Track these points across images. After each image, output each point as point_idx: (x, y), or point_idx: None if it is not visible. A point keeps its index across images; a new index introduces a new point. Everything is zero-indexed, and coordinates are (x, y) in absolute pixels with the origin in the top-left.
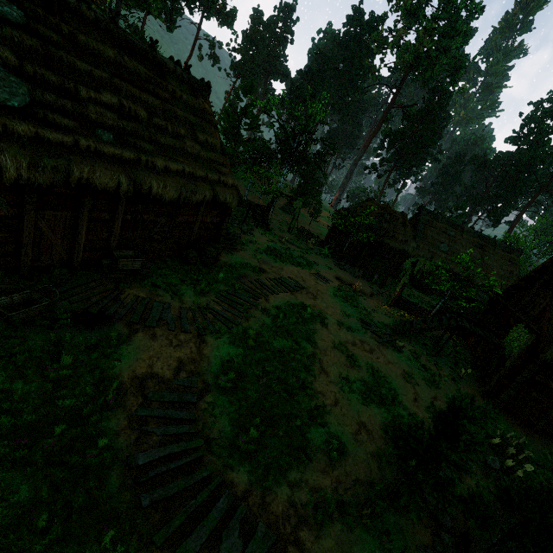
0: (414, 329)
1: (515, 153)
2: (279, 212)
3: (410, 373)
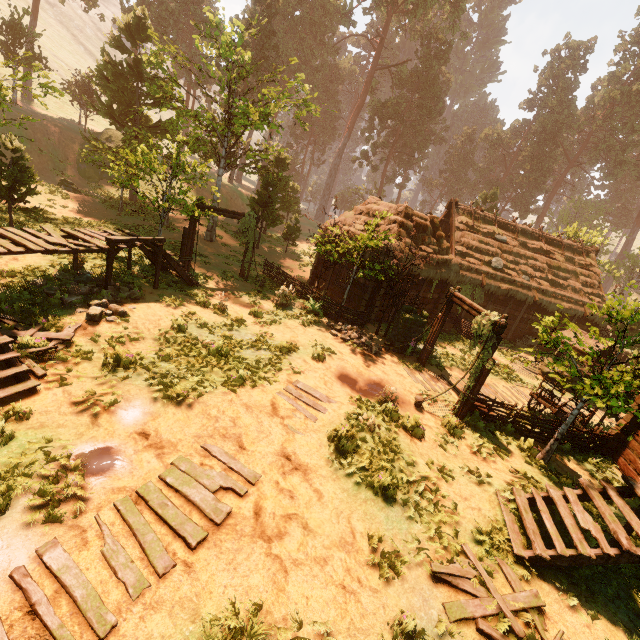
0: (584, 557)
1: (535, 120)
2: (233, 238)
3: None
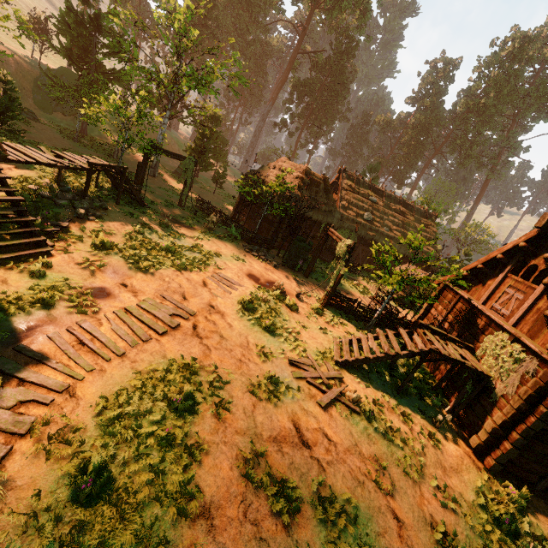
0: (367, 359)
1: (414, 114)
2: (171, 177)
3: (379, 459)
